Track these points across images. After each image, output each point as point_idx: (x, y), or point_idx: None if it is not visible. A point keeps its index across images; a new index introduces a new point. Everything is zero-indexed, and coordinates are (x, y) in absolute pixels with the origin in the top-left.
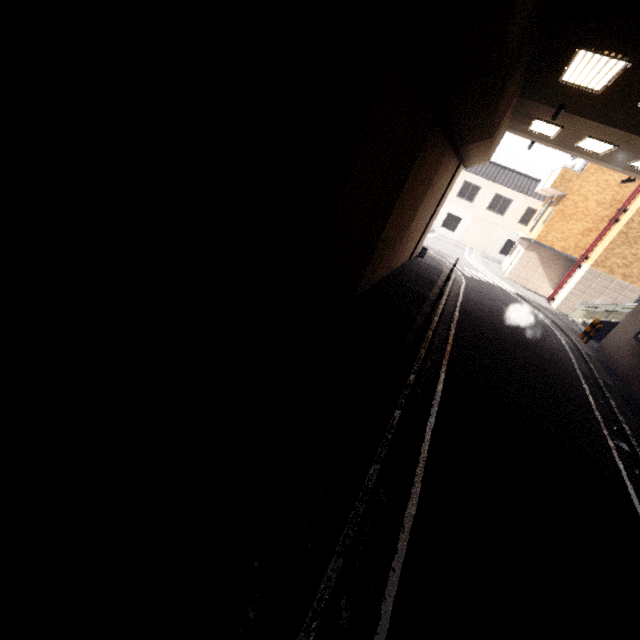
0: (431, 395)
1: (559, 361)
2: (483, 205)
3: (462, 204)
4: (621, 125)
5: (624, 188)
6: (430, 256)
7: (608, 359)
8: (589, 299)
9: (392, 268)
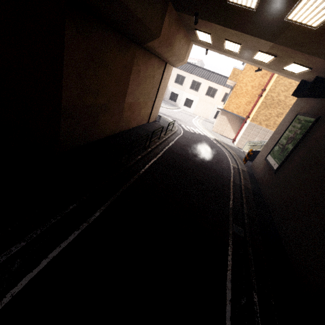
0: (86, 218)
1: (222, 176)
2: (203, 93)
3: (193, 93)
4: (232, 25)
5: (264, 78)
6: (166, 120)
7: (254, 172)
8: (251, 139)
9: (125, 127)
